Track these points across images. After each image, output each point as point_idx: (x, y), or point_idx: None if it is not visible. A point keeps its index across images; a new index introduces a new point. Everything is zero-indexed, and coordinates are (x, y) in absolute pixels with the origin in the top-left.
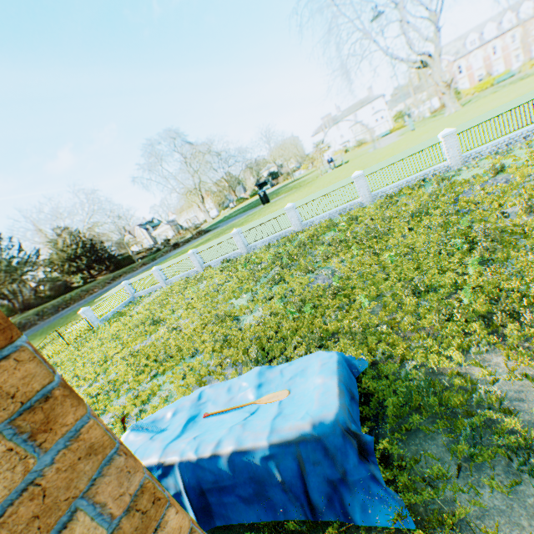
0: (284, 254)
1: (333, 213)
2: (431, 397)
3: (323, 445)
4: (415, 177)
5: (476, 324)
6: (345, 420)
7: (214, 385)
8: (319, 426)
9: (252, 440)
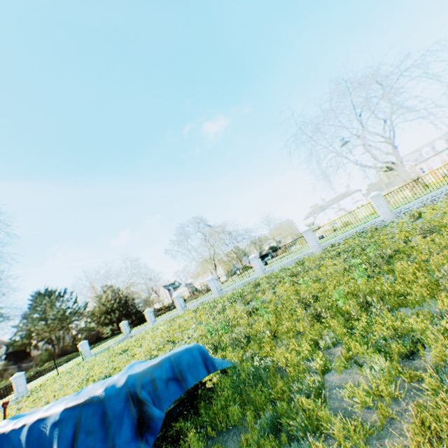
0: (237, 292)
1: (289, 261)
2: (259, 387)
3: (103, 410)
4: (356, 230)
5: (337, 322)
6: (134, 383)
7: (98, 381)
8: (109, 388)
9: (56, 406)
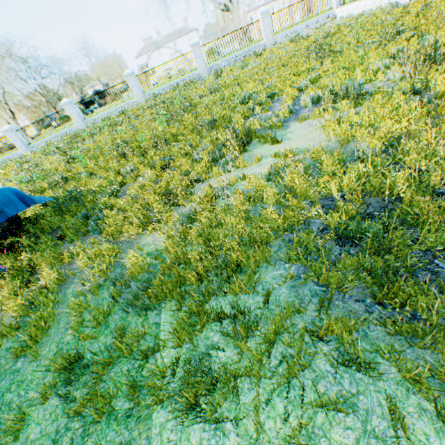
0: (53, 144)
1: (114, 111)
2: (76, 203)
3: None
4: (177, 81)
5: (137, 157)
6: None
7: None
8: None
9: None
